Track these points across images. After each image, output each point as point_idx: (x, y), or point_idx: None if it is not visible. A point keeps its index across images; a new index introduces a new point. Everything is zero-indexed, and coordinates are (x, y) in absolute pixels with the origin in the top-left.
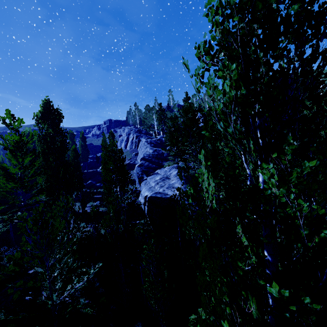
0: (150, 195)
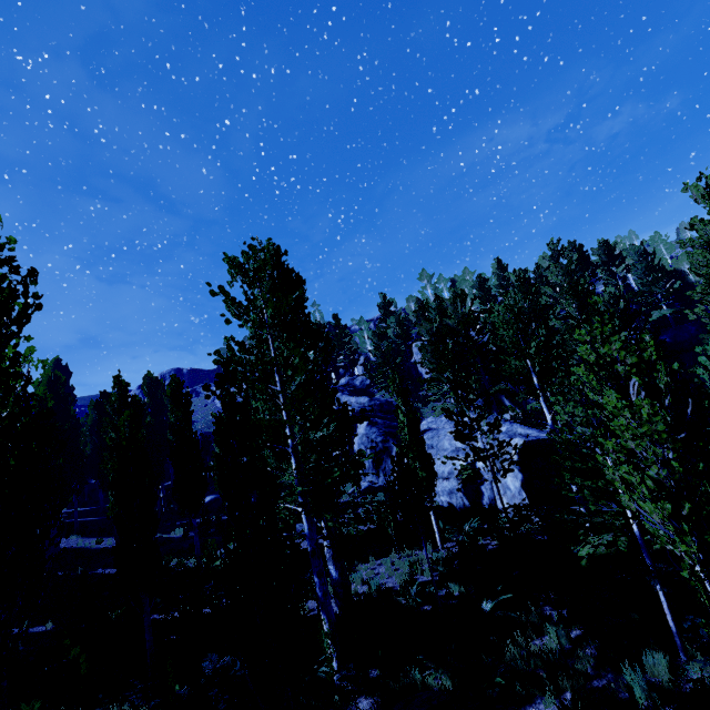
0: (528, 440)
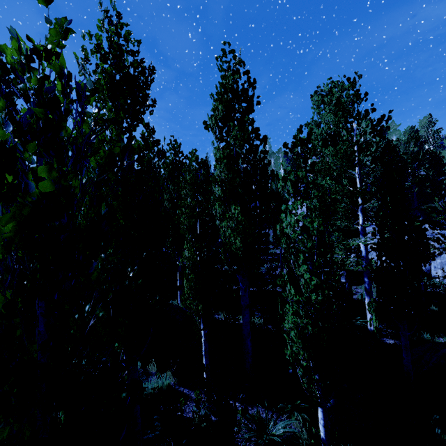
0: None
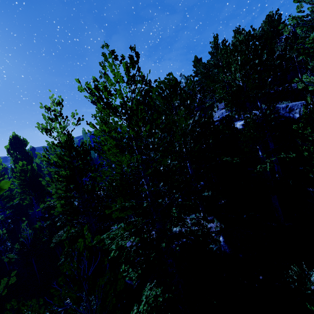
0: None
